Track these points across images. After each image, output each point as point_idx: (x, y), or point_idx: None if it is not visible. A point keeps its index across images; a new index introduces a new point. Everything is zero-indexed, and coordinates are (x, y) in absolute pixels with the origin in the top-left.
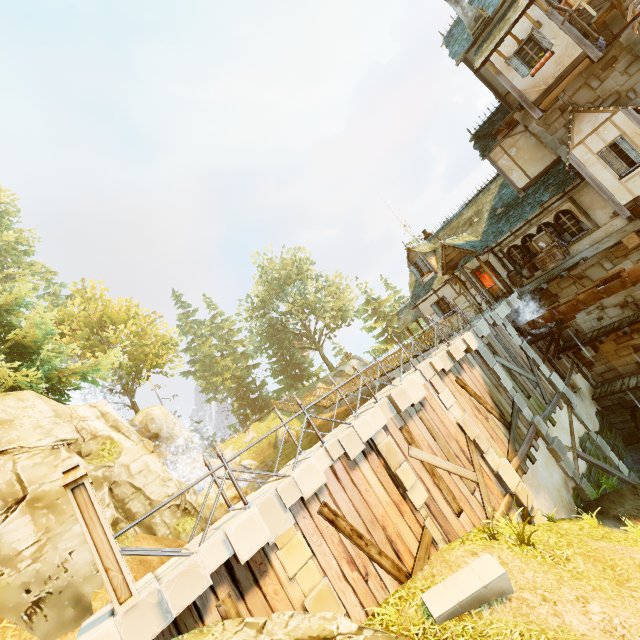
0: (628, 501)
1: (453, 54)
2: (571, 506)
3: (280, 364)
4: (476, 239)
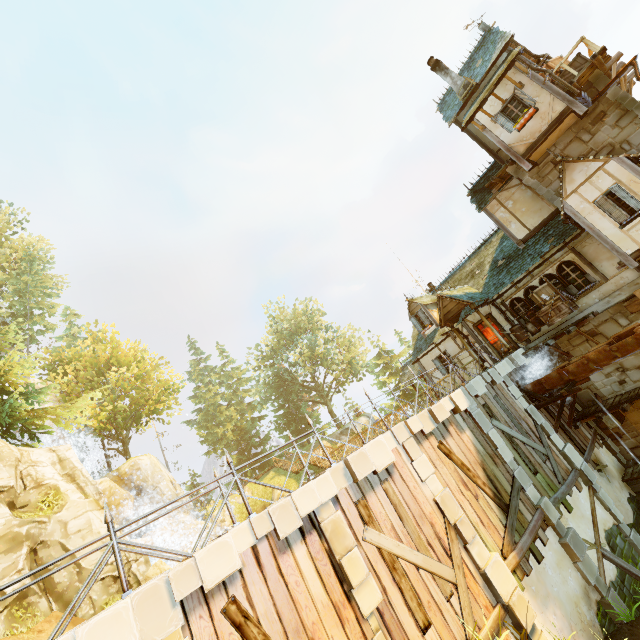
0: None
1: (446, 118)
2: (595, 629)
3: (285, 417)
4: (477, 291)
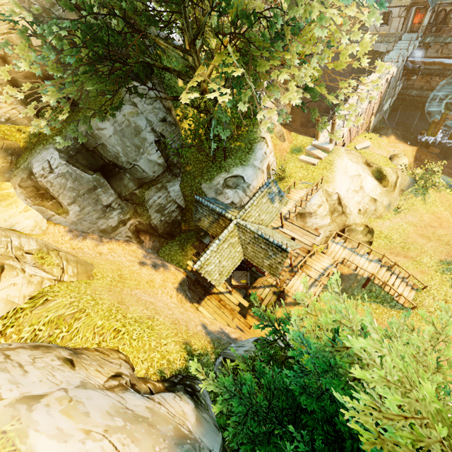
0: (384, 131)
1: None
2: (372, 129)
3: None
4: None
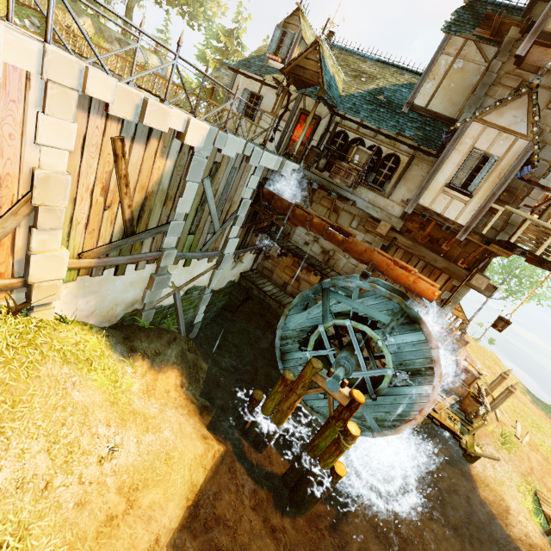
0: (158, 343)
1: None
2: (114, 319)
3: None
4: (341, 91)
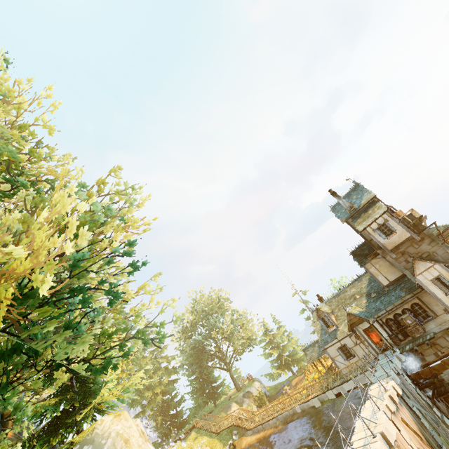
0: None
1: (338, 216)
2: None
3: (198, 381)
4: (363, 310)
